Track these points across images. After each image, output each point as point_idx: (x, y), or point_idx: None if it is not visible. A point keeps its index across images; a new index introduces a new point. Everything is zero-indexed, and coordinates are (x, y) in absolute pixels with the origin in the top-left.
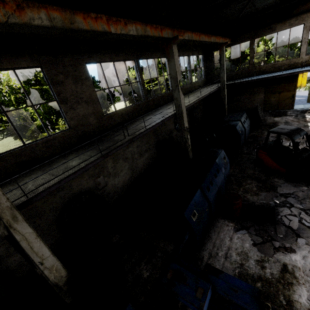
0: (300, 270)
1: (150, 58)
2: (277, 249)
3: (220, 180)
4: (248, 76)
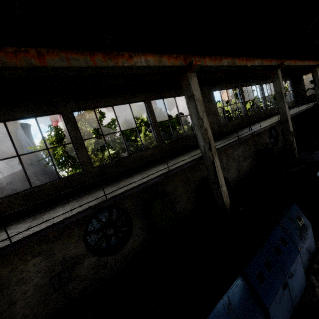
0: None
1: (248, 86)
2: None
3: None
4: None
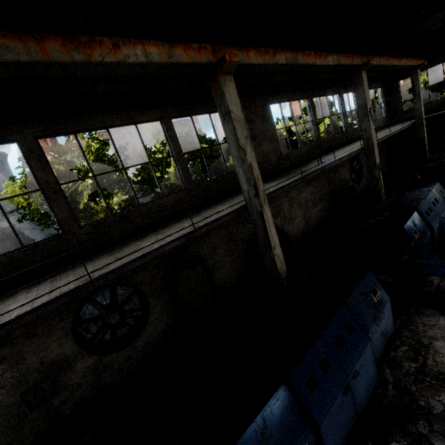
0: None
1: (323, 96)
2: None
3: (440, 211)
4: None
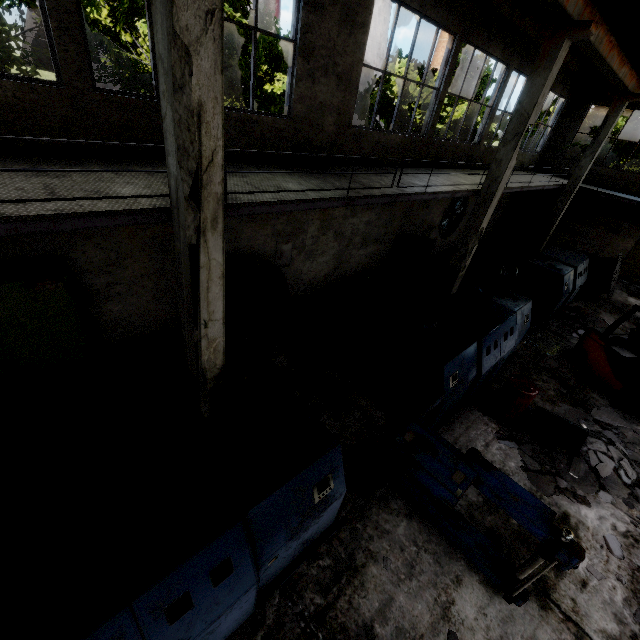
0: (589, 530)
1: (482, 49)
2: (562, 490)
3: (507, 348)
4: (630, 191)
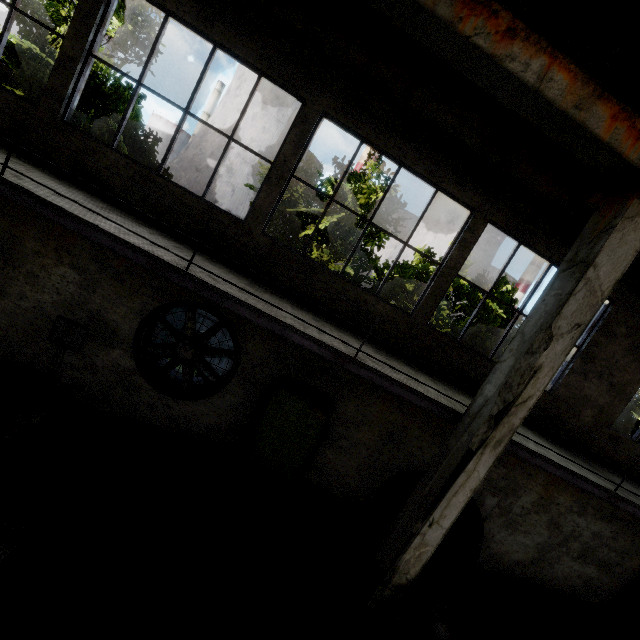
0: None
1: None
2: None
3: None
4: None
